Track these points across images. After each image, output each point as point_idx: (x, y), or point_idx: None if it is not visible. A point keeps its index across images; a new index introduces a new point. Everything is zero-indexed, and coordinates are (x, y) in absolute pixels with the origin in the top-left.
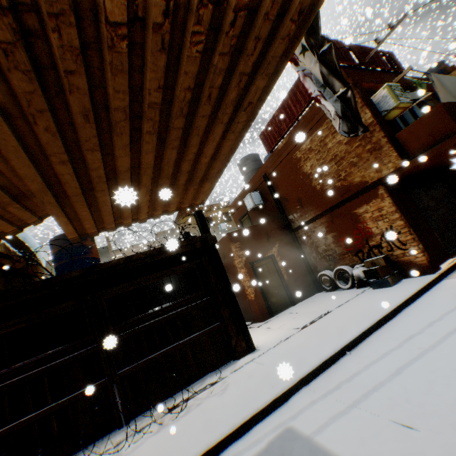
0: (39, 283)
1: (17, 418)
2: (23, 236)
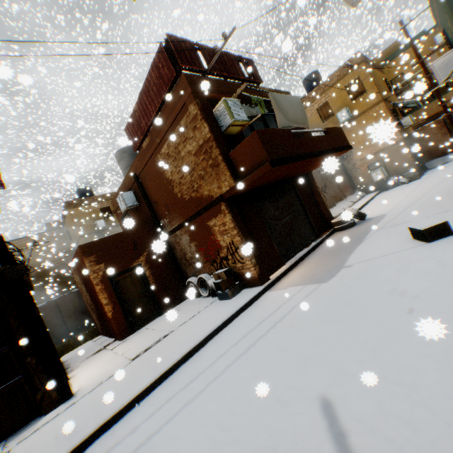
0: None
1: None
2: None
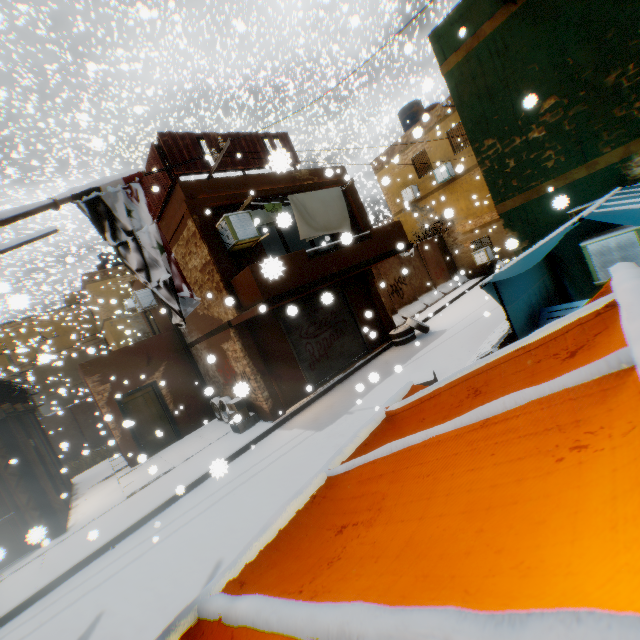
0: None
1: None
2: None
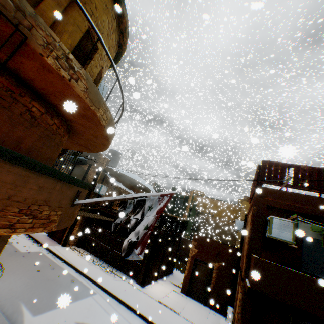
0: (114, 212)
1: (97, 239)
2: (146, 185)
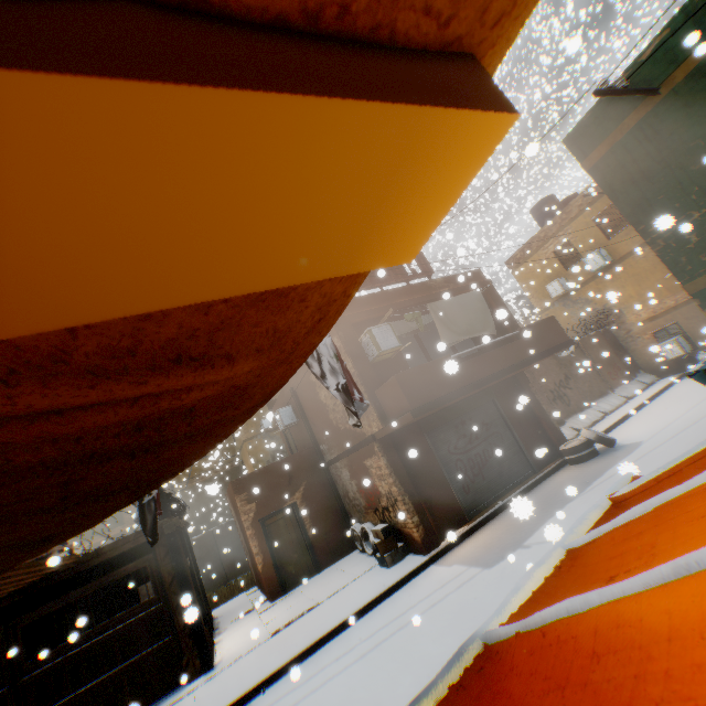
0: None
1: None
2: None
